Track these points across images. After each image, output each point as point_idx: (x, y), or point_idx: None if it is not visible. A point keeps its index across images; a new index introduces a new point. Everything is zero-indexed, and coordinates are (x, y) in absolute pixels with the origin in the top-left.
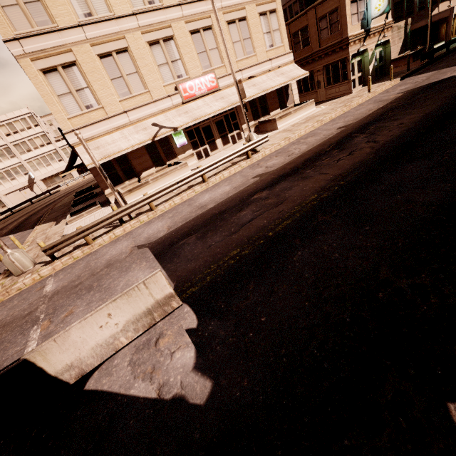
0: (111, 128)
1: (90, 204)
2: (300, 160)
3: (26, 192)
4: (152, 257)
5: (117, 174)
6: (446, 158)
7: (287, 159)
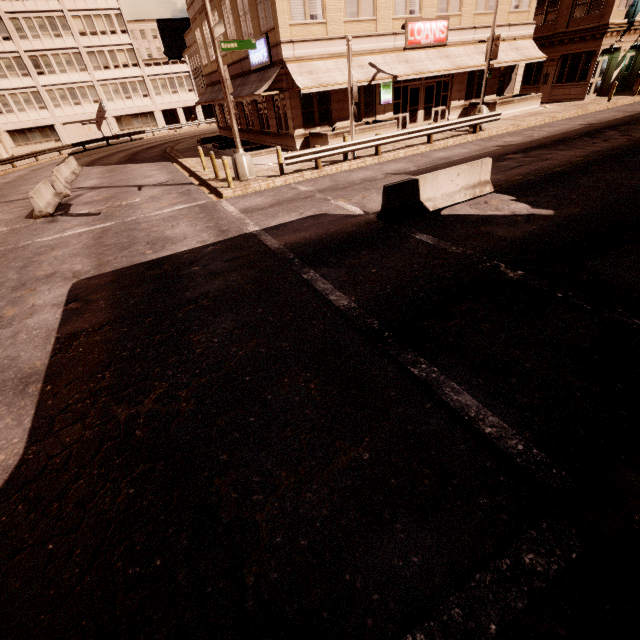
0: (326, 53)
1: (259, 147)
2: (546, 140)
3: (91, 128)
4: None
5: (312, 115)
6: None
7: (528, 139)
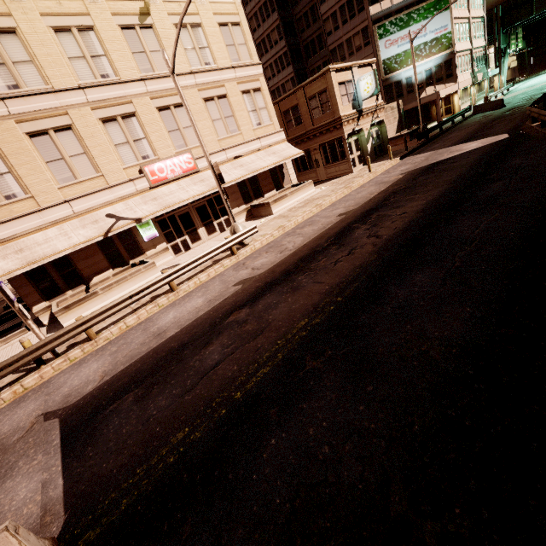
0: (45, 223)
1: (15, 325)
2: (293, 260)
3: None
4: (57, 442)
5: (53, 283)
6: (458, 265)
7: (278, 258)
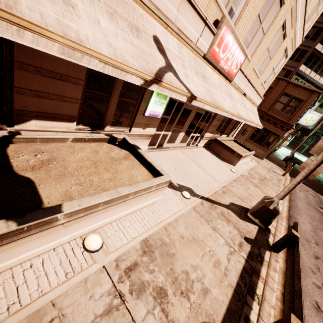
0: None
1: None
2: None
3: None
4: None
5: None
6: None
7: None
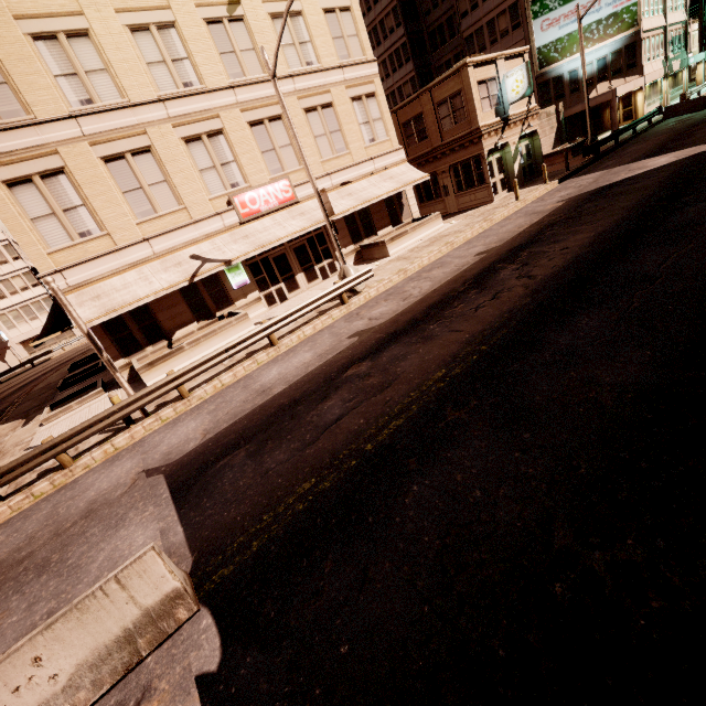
0: (122, 265)
1: (88, 387)
2: (420, 307)
3: None
4: (167, 495)
5: (132, 337)
6: (637, 305)
7: (401, 306)
